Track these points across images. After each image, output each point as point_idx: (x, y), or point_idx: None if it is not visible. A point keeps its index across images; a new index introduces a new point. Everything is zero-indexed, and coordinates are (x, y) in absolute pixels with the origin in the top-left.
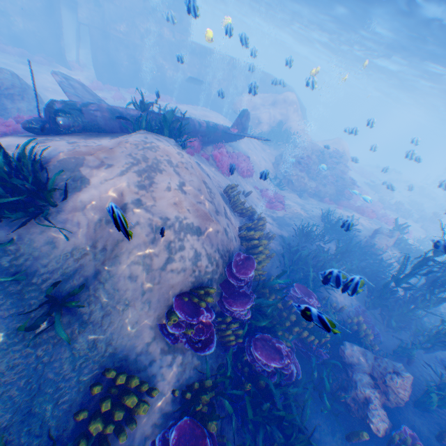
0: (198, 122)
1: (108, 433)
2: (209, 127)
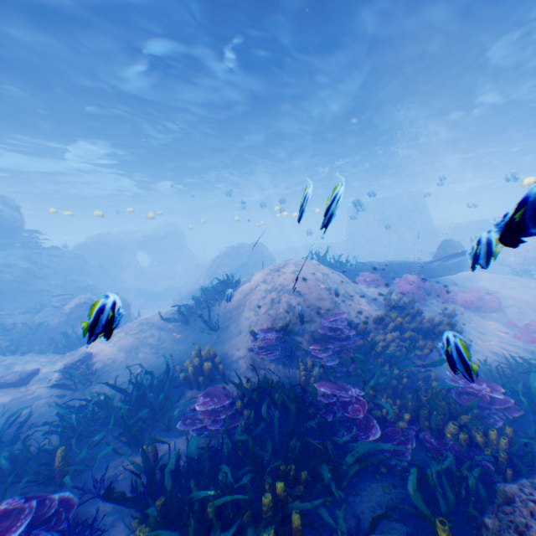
0: (377, 262)
1: (188, 366)
2: (392, 264)
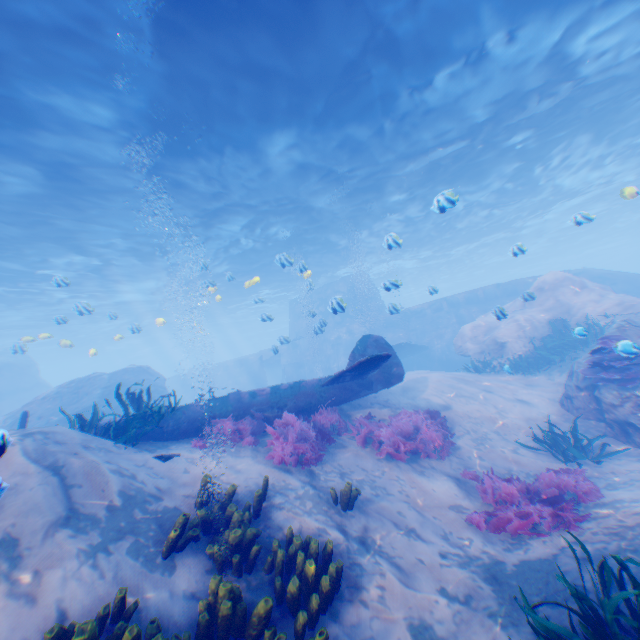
0: (251, 390)
1: None
2: (277, 390)
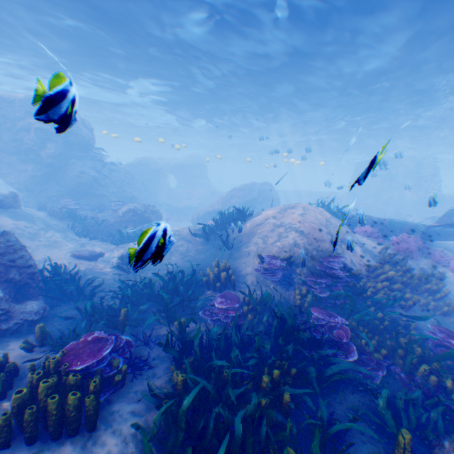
0: (377, 218)
1: (208, 272)
2: (391, 222)
